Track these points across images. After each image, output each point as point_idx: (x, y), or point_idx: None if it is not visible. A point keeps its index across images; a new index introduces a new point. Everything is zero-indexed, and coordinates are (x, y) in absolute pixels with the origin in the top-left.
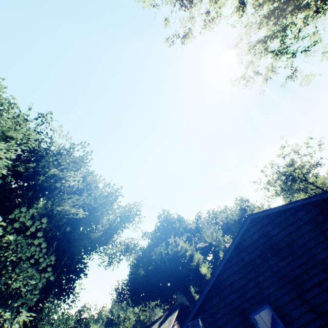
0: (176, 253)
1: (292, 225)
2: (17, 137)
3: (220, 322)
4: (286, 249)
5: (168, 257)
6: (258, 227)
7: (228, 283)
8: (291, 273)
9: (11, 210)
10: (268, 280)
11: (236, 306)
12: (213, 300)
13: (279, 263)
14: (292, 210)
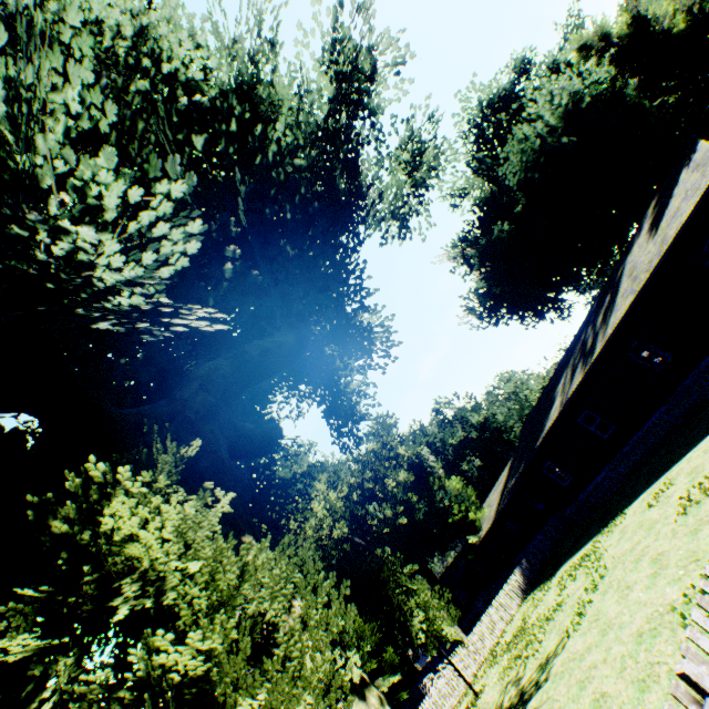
0: (572, 109)
1: None
2: None
3: None
4: None
5: (554, 140)
6: None
7: None
8: None
9: None
10: None
11: None
12: None
13: None
14: None
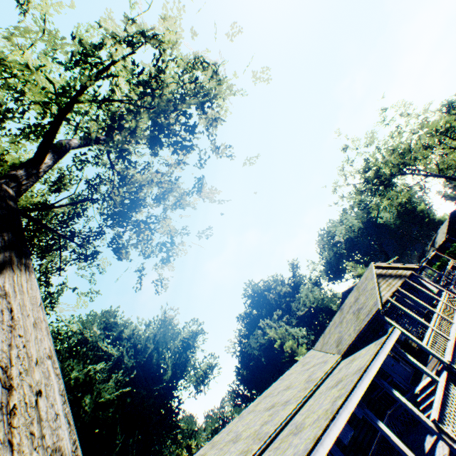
0: (270, 340)
1: None
2: None
3: None
4: None
5: (265, 346)
6: None
7: None
8: None
9: None
10: None
11: None
12: None
13: None
14: None
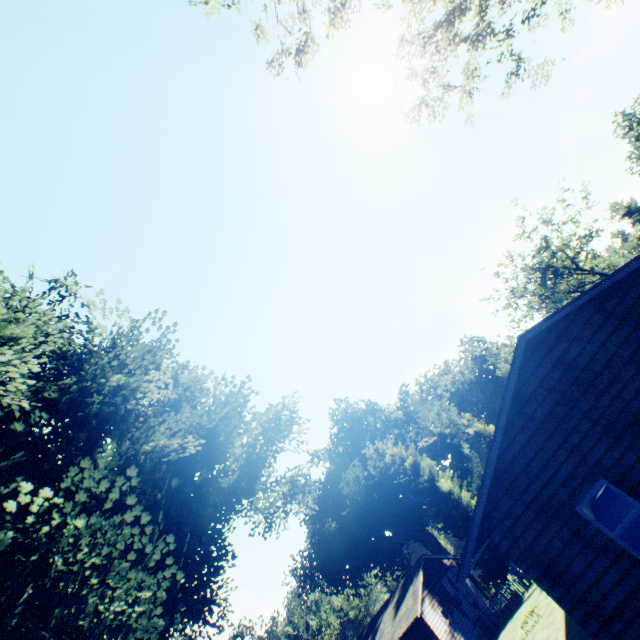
0: (384, 471)
1: (602, 329)
2: (26, 335)
3: (525, 539)
4: (605, 374)
5: (373, 482)
6: (541, 353)
7: (519, 468)
8: (626, 412)
9: (57, 476)
10: (588, 437)
11: (546, 502)
12: (501, 506)
13: (599, 402)
14: (594, 303)
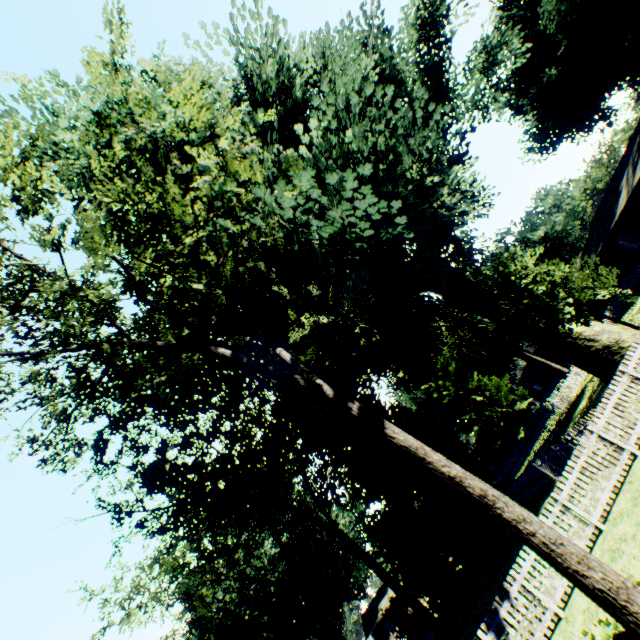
0: None
1: None
2: None
3: None
4: None
5: None
6: None
7: None
8: None
9: None
10: None
11: None
12: None
13: None
14: None
